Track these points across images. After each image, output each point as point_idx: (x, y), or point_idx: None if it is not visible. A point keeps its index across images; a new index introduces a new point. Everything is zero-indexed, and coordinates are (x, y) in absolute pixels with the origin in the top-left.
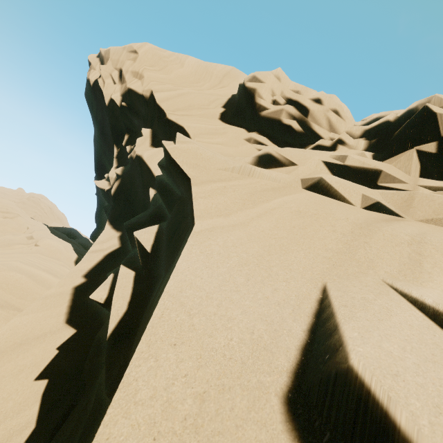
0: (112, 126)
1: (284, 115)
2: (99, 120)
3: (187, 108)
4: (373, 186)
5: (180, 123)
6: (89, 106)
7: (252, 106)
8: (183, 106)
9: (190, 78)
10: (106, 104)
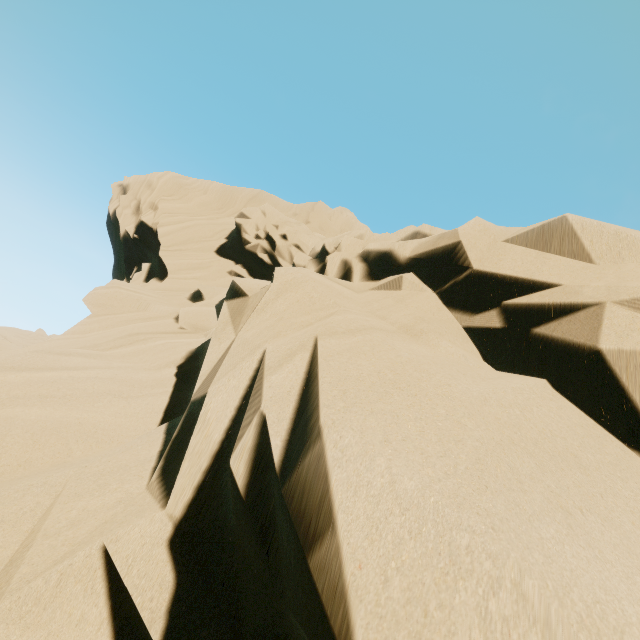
0: (126, 258)
1: (259, 250)
2: (117, 251)
3: (186, 242)
4: None
5: (163, 260)
6: (110, 235)
7: (241, 240)
8: (182, 240)
9: (212, 205)
10: (121, 235)
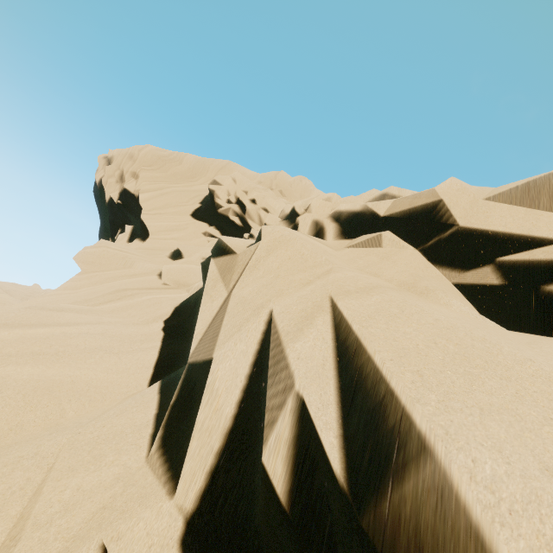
0: (111, 221)
1: (230, 213)
2: (102, 215)
3: (164, 207)
4: None
5: (145, 223)
6: (96, 201)
7: (214, 205)
8: (161, 205)
9: (187, 174)
10: (106, 201)
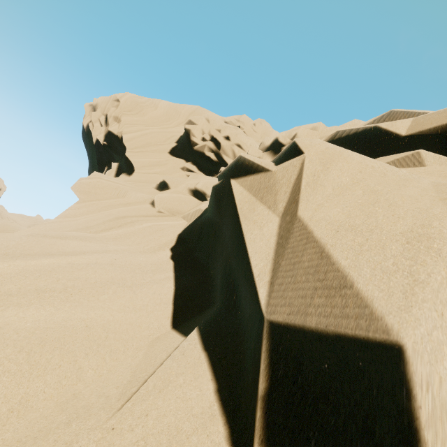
0: (98, 160)
1: (206, 149)
2: (90, 155)
3: (145, 145)
4: (206, 199)
5: (130, 159)
6: (84, 144)
7: (189, 143)
8: (142, 144)
9: (161, 118)
10: (93, 143)
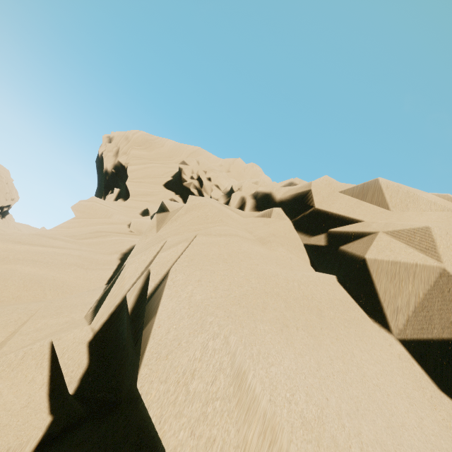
0: (105, 184)
1: (191, 186)
2: (100, 179)
3: (144, 177)
4: None
5: (128, 188)
6: (97, 168)
7: (181, 179)
8: (142, 175)
9: (166, 154)
10: (104, 169)
